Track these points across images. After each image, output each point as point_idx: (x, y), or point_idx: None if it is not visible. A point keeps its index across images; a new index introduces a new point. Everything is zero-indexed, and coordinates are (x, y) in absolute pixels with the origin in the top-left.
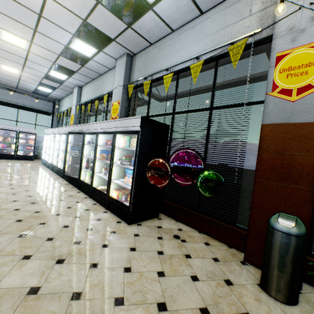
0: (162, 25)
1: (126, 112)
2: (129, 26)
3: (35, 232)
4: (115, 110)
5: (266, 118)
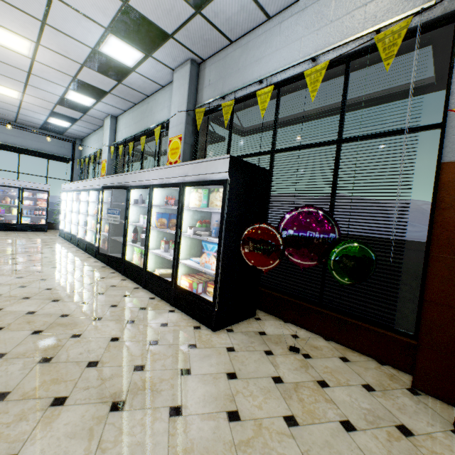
0: (252, 7)
1: (192, 152)
2: (197, 11)
3: (65, 352)
4: (174, 150)
5: (450, 152)
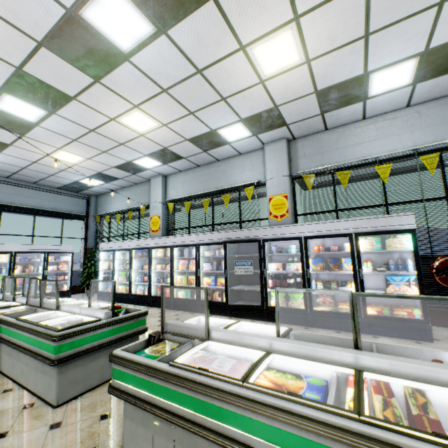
0: (358, 114)
1: (293, 206)
2: (321, 114)
3: None
4: (278, 205)
5: None
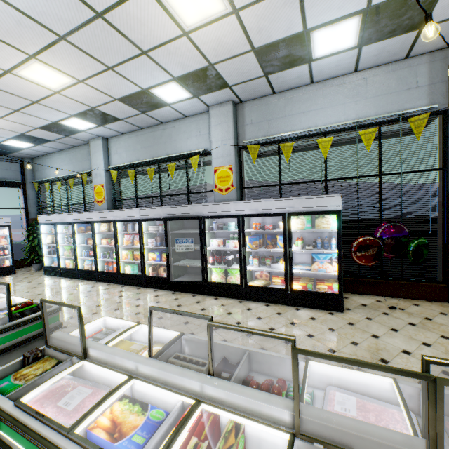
0: (305, 77)
1: (239, 179)
2: (265, 75)
3: None
4: (223, 178)
5: None
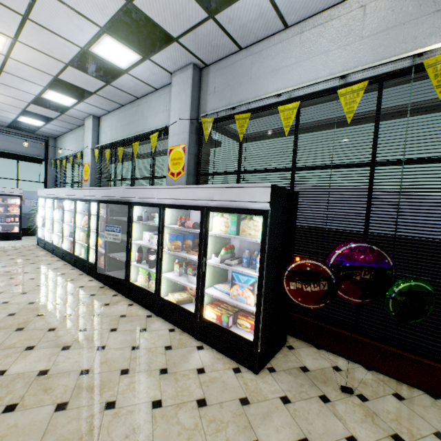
0: (271, 16)
1: (196, 162)
2: (211, 16)
3: (107, 437)
4: (176, 160)
5: None
